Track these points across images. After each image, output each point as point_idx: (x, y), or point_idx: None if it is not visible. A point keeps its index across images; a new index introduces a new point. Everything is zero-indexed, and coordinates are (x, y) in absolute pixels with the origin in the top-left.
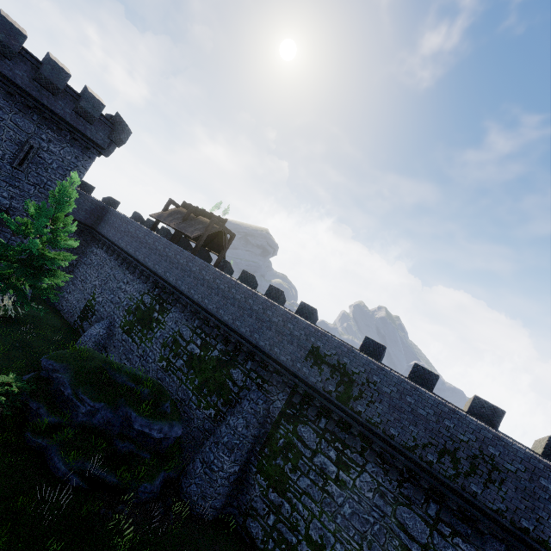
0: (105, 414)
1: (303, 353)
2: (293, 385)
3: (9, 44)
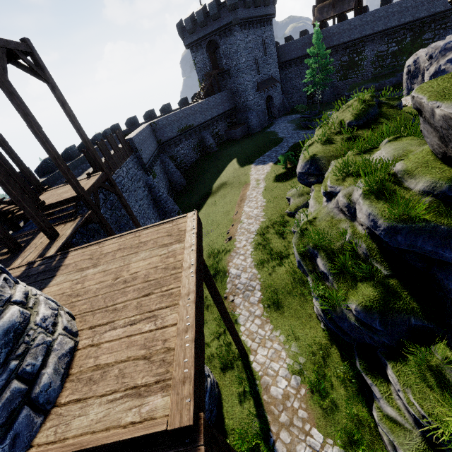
0: (394, 80)
1: None
2: None
3: None
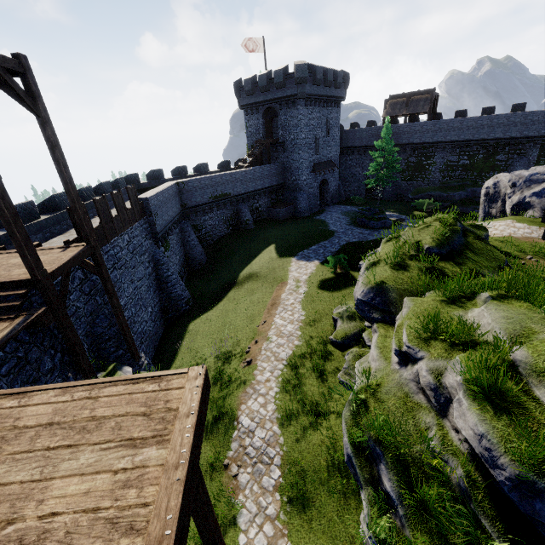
0: (464, 194)
1: (544, 125)
2: (540, 142)
3: (320, 78)
